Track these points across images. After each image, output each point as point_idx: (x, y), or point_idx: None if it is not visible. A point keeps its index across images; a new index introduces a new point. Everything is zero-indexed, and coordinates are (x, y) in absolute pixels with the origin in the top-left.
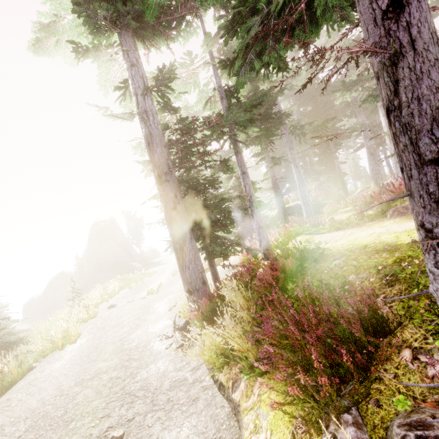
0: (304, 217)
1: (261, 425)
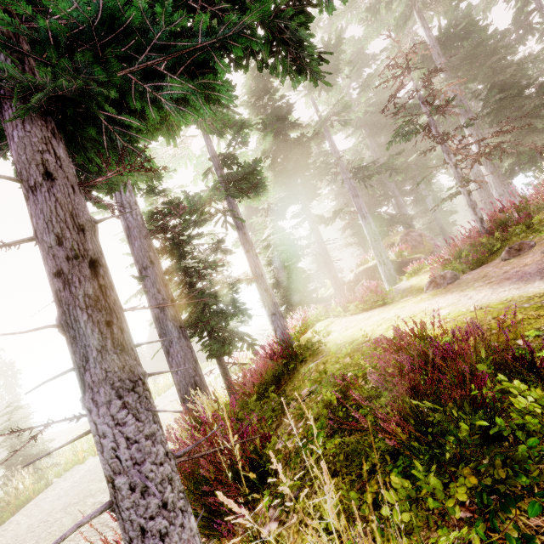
0: (383, 280)
1: None
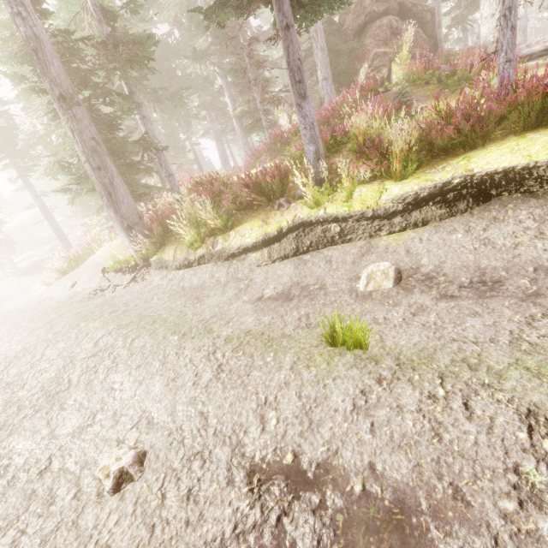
0: None
1: (245, 233)
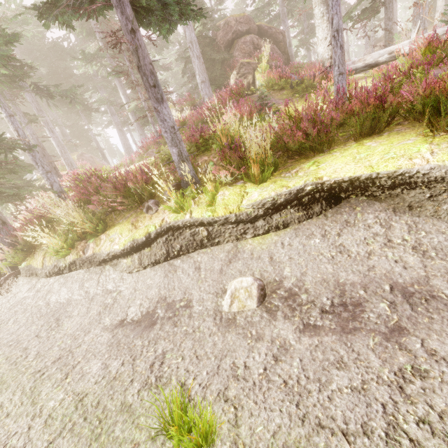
0: None
1: (115, 238)
